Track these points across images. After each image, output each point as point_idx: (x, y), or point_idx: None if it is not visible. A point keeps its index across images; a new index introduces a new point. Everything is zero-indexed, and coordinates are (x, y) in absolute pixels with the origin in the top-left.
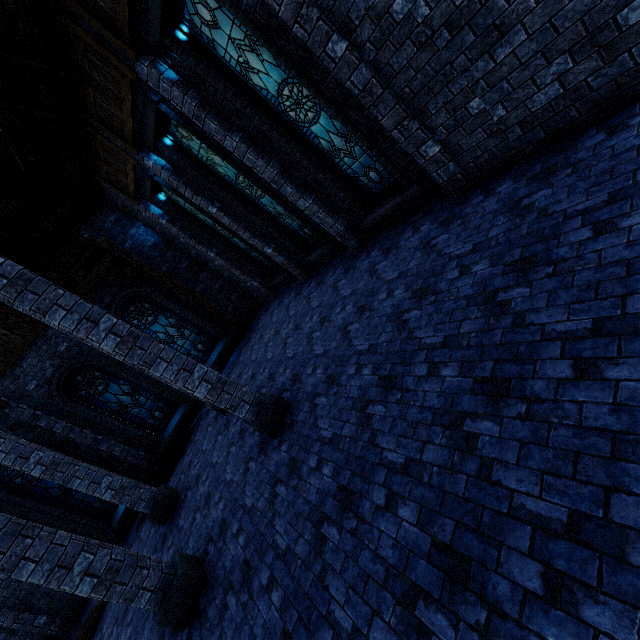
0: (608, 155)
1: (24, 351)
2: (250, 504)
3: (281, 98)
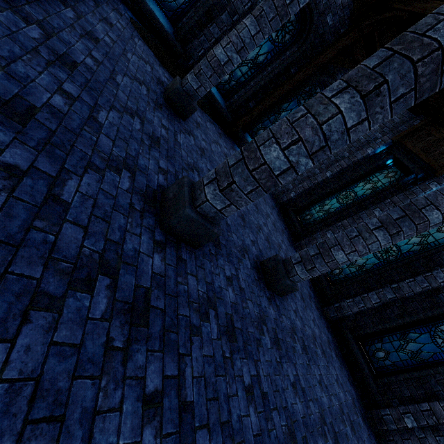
0: None
1: None
2: (243, 285)
3: None
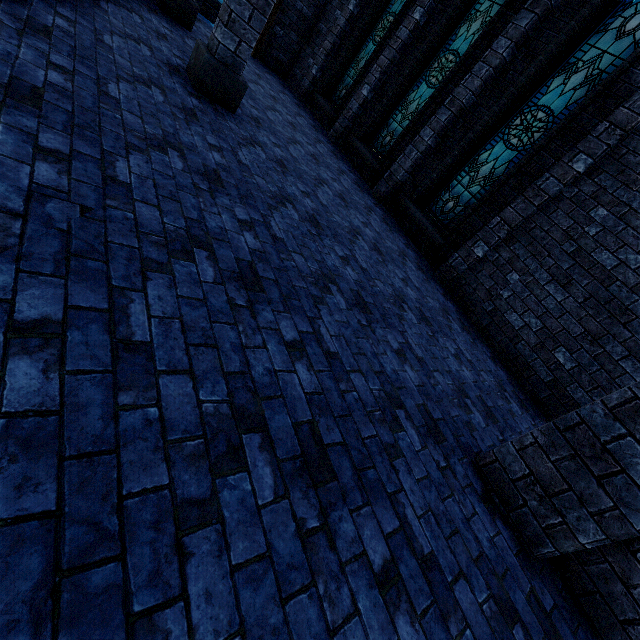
0: (484, 358)
1: None
2: (109, 43)
3: (535, 109)
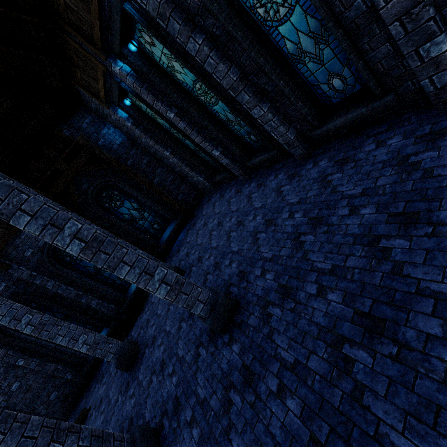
0: None
1: None
2: (202, 396)
3: None
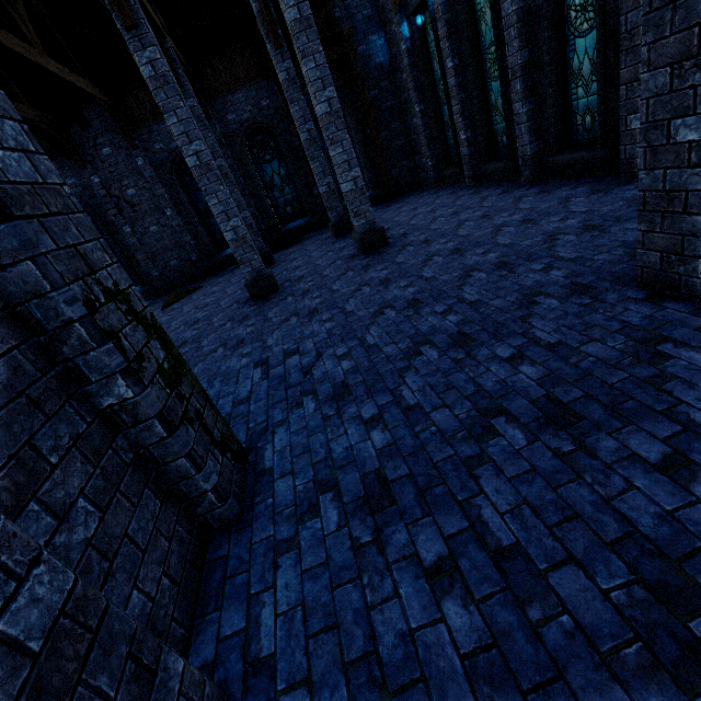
0: None
1: (241, 85)
2: (326, 274)
3: None
